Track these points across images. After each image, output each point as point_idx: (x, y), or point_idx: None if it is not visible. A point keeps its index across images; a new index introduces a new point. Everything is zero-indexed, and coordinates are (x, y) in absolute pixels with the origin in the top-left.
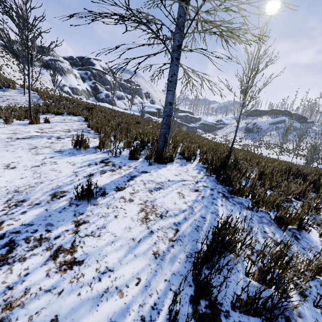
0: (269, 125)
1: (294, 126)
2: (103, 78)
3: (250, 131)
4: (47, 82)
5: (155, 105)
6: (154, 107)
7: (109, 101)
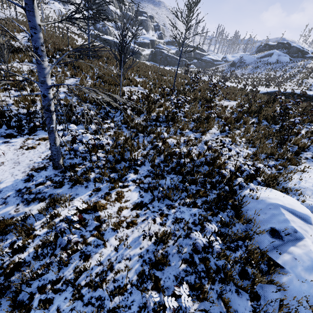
0: (255, 59)
1: (279, 60)
2: (105, 8)
3: (234, 65)
4: (51, 12)
5: (152, 36)
6: (149, 38)
7: (105, 31)
